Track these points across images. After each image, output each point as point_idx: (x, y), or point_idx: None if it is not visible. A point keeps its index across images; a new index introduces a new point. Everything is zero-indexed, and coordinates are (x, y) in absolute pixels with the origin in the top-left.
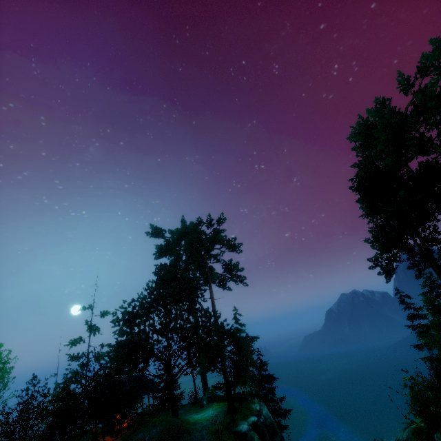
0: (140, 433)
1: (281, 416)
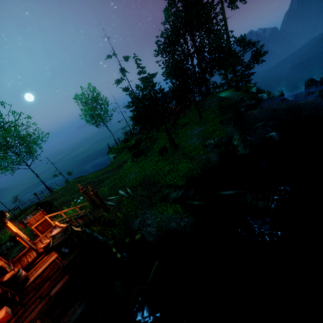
0: (208, 101)
1: None
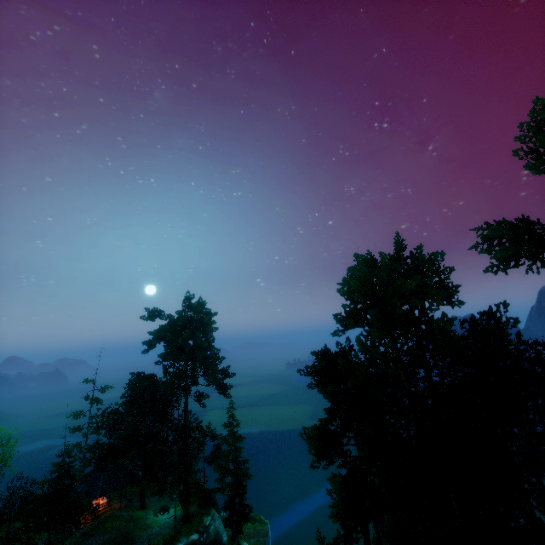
0: (91, 538)
1: (242, 520)
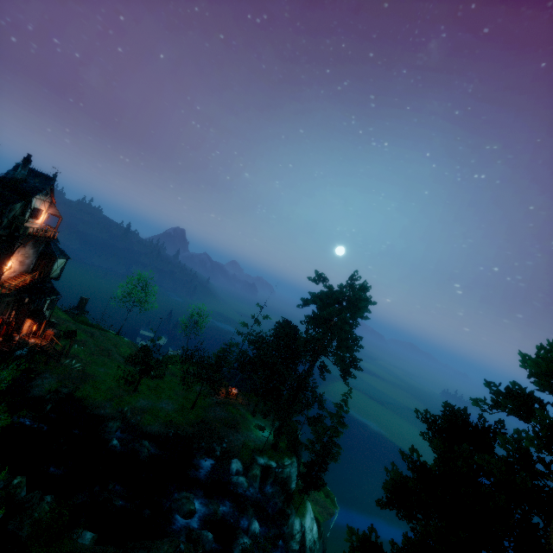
0: (219, 408)
1: (313, 486)
